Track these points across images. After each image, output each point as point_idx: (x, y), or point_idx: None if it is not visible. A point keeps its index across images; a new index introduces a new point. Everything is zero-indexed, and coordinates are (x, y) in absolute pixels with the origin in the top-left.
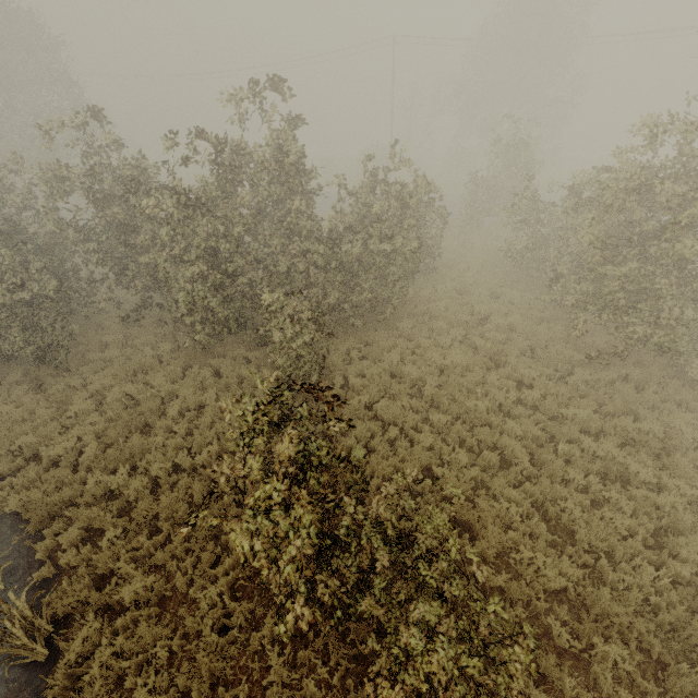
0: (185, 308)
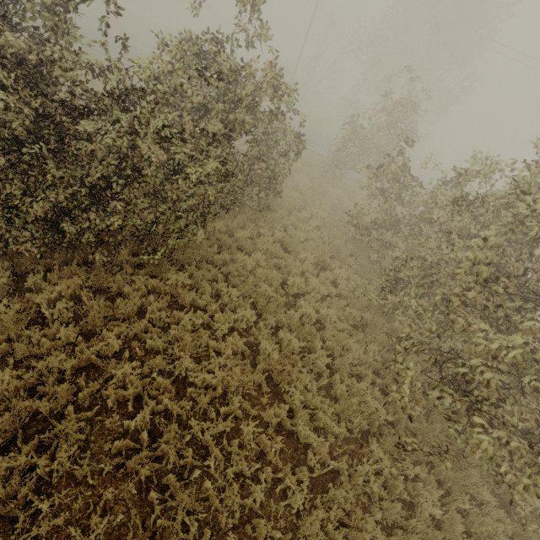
0: None
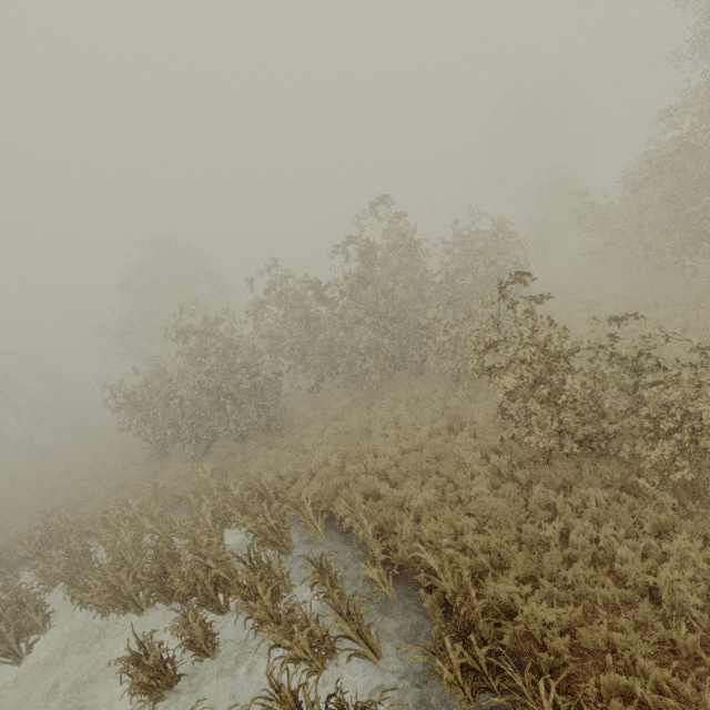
0: (365, 353)
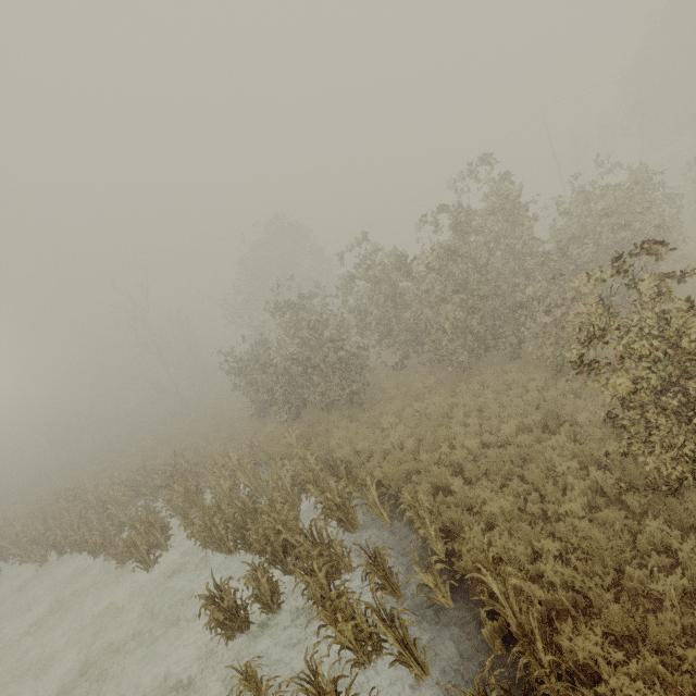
0: (451, 332)
